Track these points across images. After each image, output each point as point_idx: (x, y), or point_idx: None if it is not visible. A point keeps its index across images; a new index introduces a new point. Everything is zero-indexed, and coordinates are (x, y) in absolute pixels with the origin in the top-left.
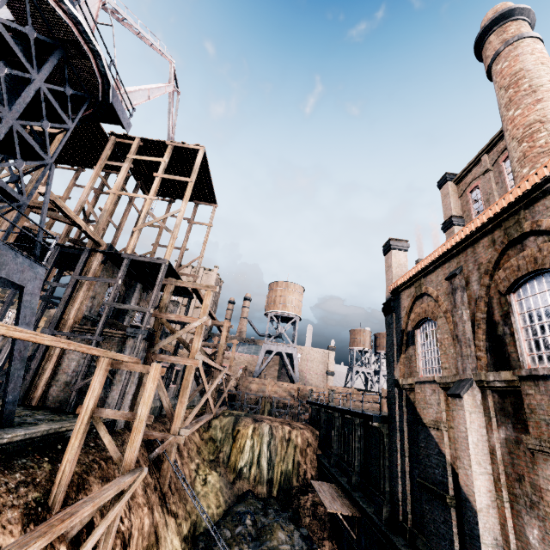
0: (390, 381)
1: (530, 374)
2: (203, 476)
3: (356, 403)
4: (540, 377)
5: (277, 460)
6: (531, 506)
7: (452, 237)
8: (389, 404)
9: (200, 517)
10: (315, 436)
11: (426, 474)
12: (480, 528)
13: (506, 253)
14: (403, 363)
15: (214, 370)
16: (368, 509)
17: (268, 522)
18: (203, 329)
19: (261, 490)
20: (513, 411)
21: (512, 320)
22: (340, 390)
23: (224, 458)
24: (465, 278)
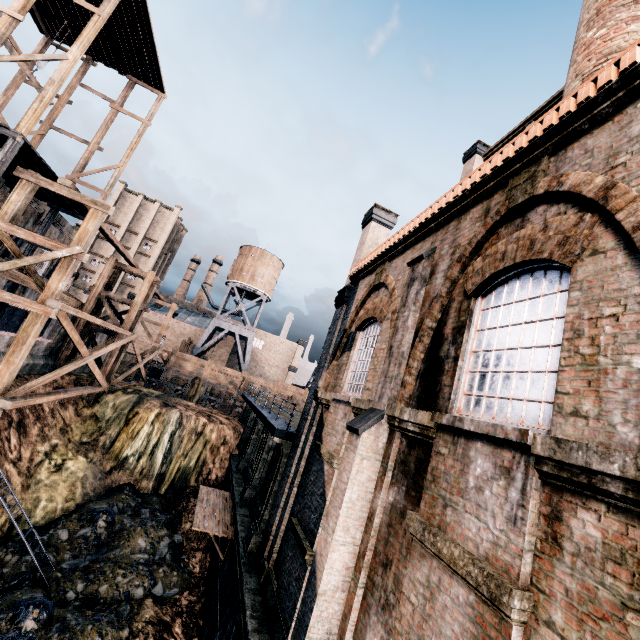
0: (312, 391)
1: (452, 424)
2: (58, 461)
3: (301, 406)
4: (463, 433)
5: (177, 454)
6: (384, 607)
7: (438, 200)
8: (302, 418)
9: (30, 512)
10: (238, 434)
11: (303, 515)
12: (313, 617)
13: (497, 231)
14: (332, 372)
15: (118, 333)
16: (241, 533)
17: (130, 526)
18: (72, 265)
19: (146, 485)
20: (415, 470)
21: (465, 337)
22: (292, 389)
23: (106, 442)
24: (432, 266)
